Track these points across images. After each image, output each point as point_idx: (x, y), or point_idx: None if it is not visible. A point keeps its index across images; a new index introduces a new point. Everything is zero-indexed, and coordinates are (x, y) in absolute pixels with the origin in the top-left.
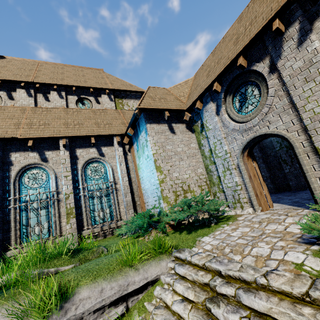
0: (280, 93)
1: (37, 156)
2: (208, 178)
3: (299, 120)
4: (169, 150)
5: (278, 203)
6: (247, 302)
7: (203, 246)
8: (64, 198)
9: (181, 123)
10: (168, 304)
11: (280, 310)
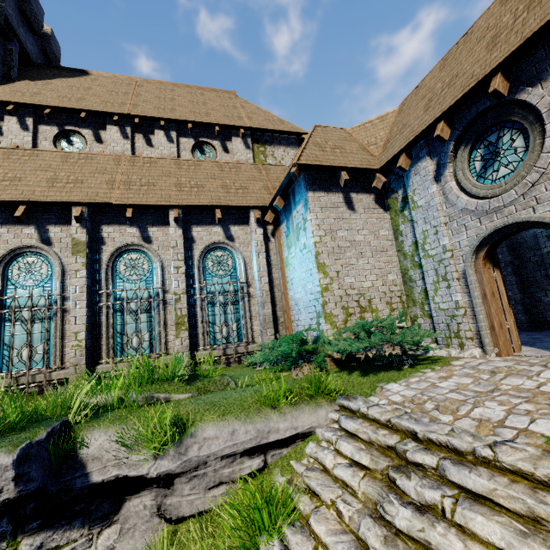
0: None
1: (137, 234)
2: (404, 292)
3: None
4: (341, 239)
5: (532, 346)
6: (456, 478)
7: (388, 395)
8: (174, 300)
9: (367, 192)
10: (327, 466)
11: (510, 493)
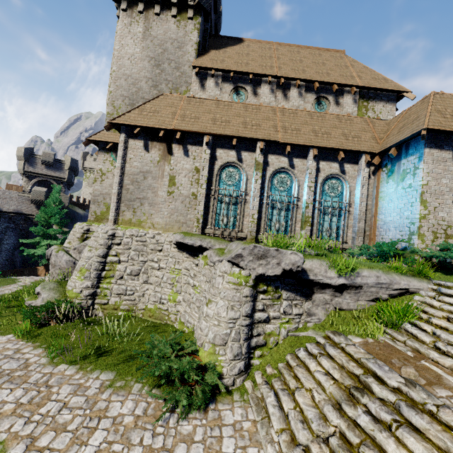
0: None
1: (286, 162)
2: None
3: None
4: (443, 185)
5: None
6: None
7: None
8: (305, 206)
9: None
10: (434, 305)
11: None
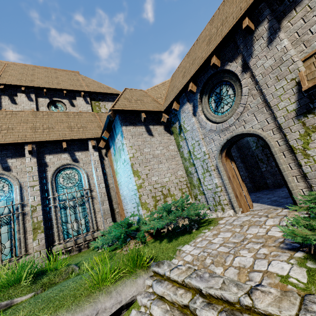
0: (254, 92)
1: None
2: (188, 181)
3: (273, 118)
4: (147, 153)
5: (258, 202)
6: None
7: (183, 257)
8: (30, 211)
9: (159, 125)
10: None
11: None
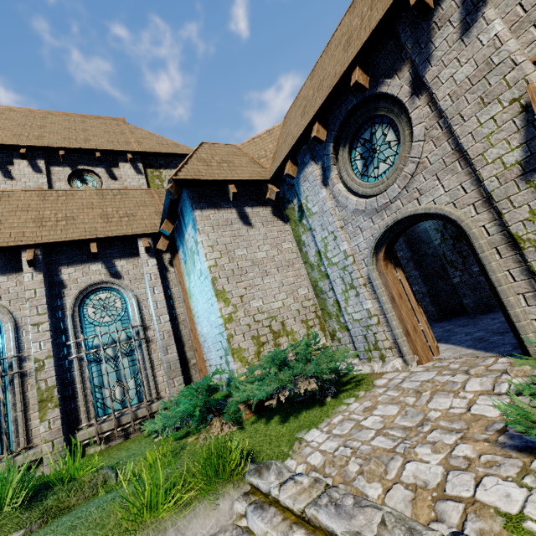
0: (436, 132)
1: None
2: (319, 305)
3: (476, 182)
4: (241, 258)
5: (448, 343)
6: None
7: (306, 455)
8: (34, 370)
9: (263, 205)
10: None
11: None
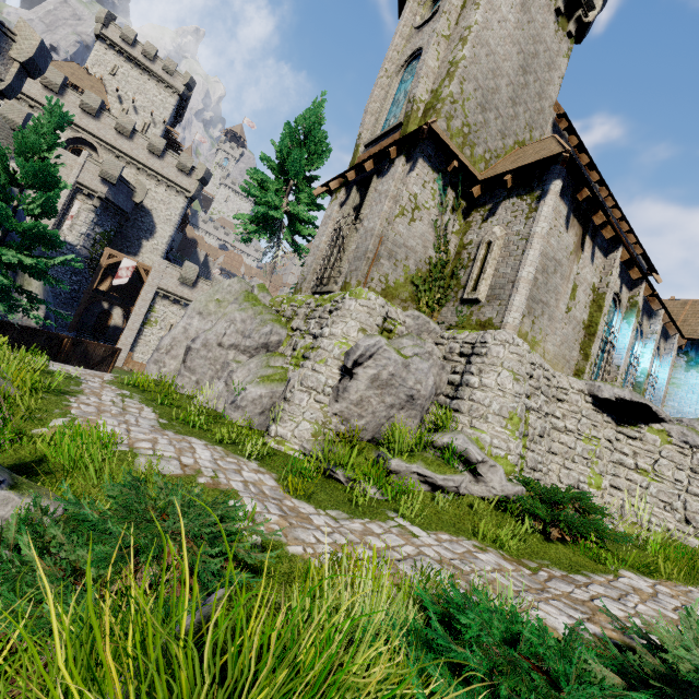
0: None
1: (640, 316)
2: None
3: None
4: None
5: None
6: None
7: None
8: (645, 377)
9: None
10: None
11: None
